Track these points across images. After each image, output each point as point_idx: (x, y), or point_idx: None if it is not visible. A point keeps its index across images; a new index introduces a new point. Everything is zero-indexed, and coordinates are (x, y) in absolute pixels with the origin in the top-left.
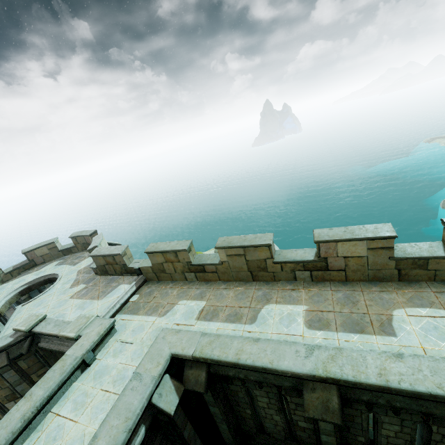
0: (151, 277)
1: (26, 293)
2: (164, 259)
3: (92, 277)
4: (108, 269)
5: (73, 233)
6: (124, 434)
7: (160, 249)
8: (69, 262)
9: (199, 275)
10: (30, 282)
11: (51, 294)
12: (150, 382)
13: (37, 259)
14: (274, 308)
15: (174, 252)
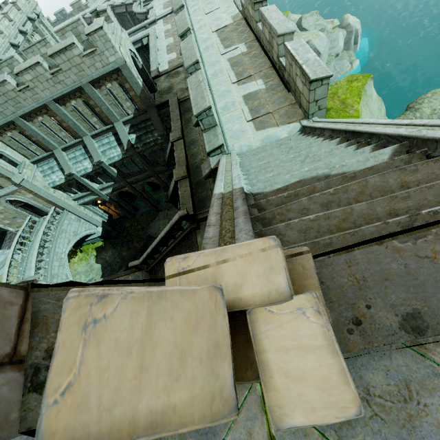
0: None
1: None
2: None
3: None
4: None
5: None
6: (135, 40)
7: None
8: None
9: None
10: None
11: None
12: (142, 35)
13: None
14: (171, 39)
15: None
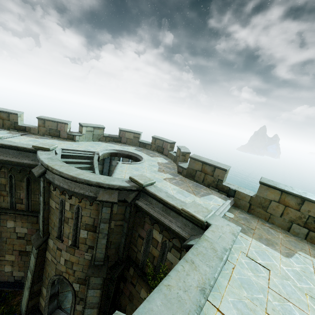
0: (242, 205)
1: (113, 155)
2: (278, 198)
3: (175, 173)
4: (197, 175)
5: (155, 135)
6: None
7: (284, 188)
8: (146, 153)
9: (313, 235)
10: (119, 150)
11: (143, 167)
12: None
13: (124, 138)
14: None
15: (300, 199)
